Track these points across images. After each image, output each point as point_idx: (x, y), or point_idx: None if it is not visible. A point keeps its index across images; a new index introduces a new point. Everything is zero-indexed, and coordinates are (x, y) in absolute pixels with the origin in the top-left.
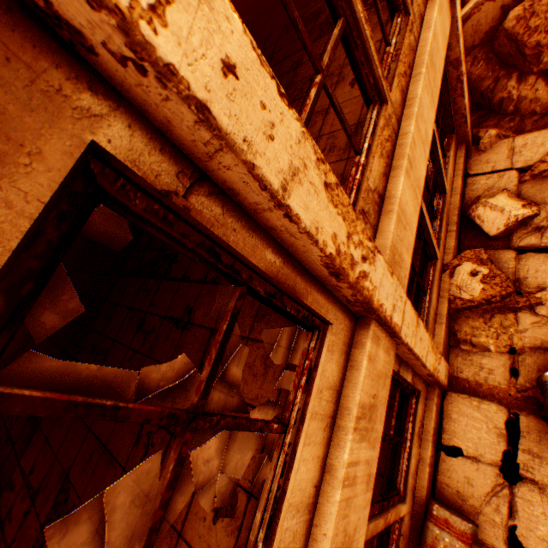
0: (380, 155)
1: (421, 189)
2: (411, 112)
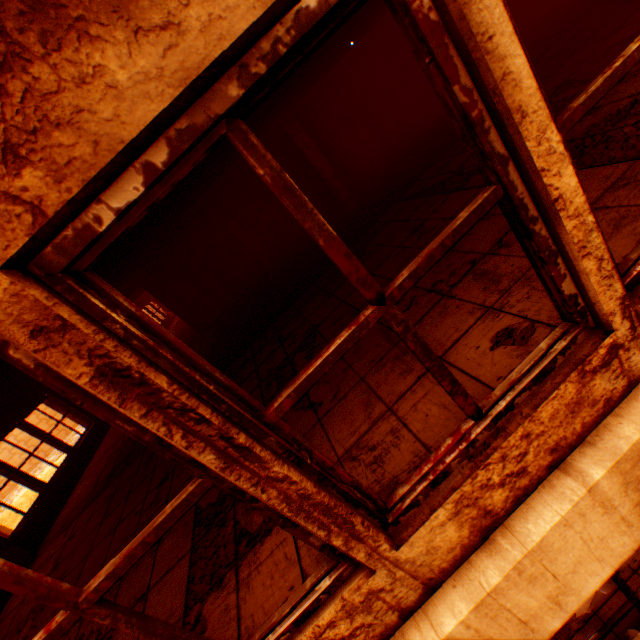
0: None
1: None
2: (482, 574)
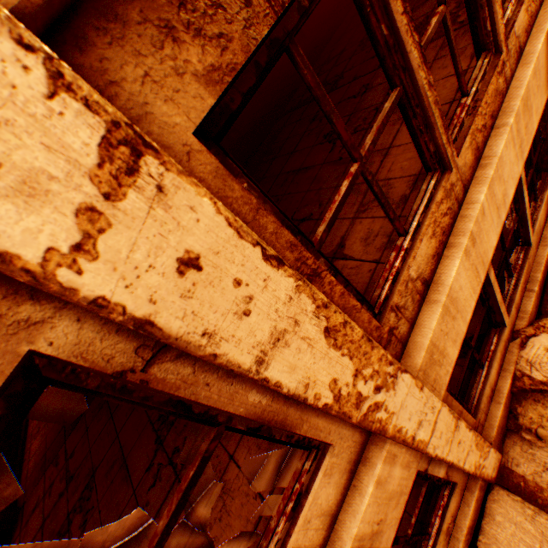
0: (432, 234)
1: (487, 263)
2: (484, 175)
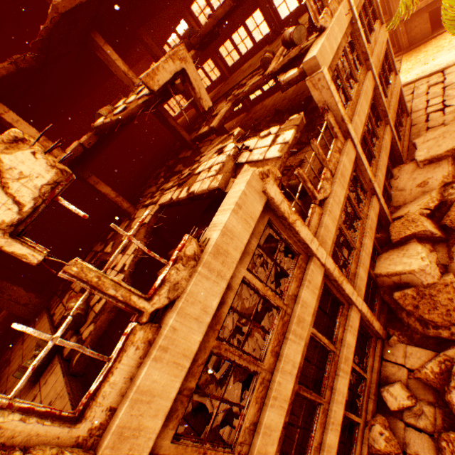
0: (320, 427)
1: (340, 421)
2: (334, 396)
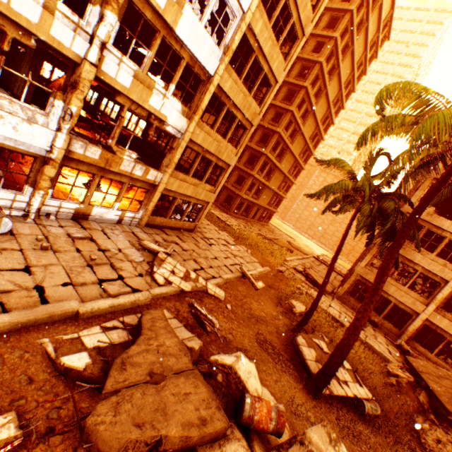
0: (450, 317)
1: (448, 331)
2: None
